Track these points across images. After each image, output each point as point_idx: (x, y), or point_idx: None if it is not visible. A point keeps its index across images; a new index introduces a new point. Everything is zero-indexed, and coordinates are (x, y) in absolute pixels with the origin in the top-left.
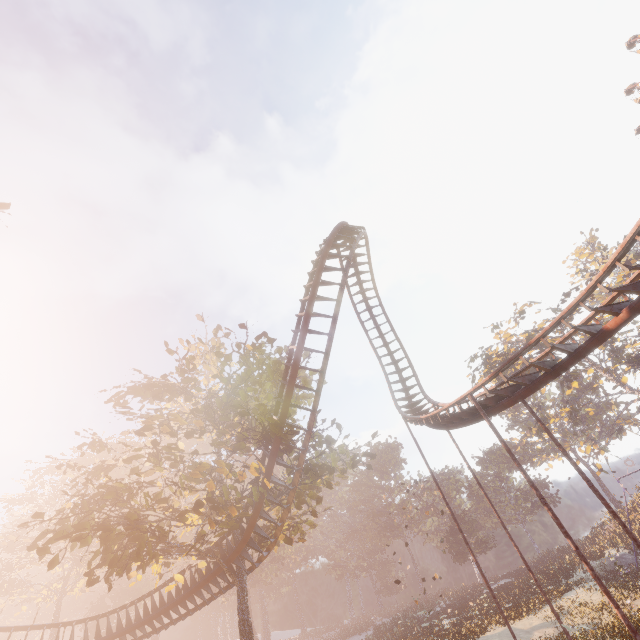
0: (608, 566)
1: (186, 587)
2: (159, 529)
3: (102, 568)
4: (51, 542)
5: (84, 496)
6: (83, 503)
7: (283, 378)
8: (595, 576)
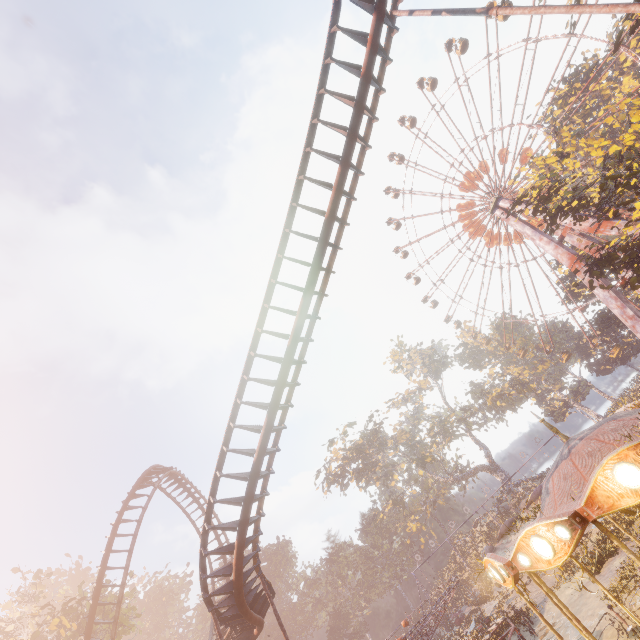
0: None
1: None
2: None
3: None
4: None
5: None
6: None
7: None
8: None
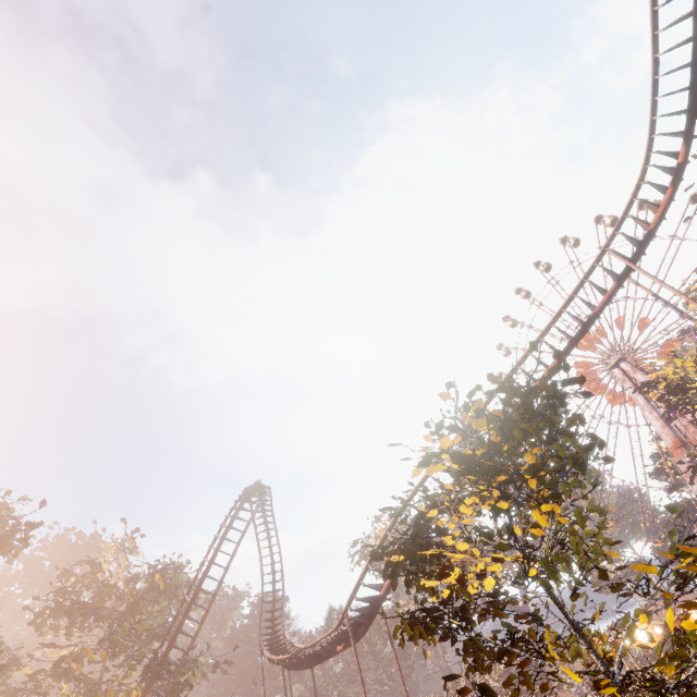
0: None
1: None
2: None
3: None
4: None
5: None
6: None
7: (175, 618)
8: None
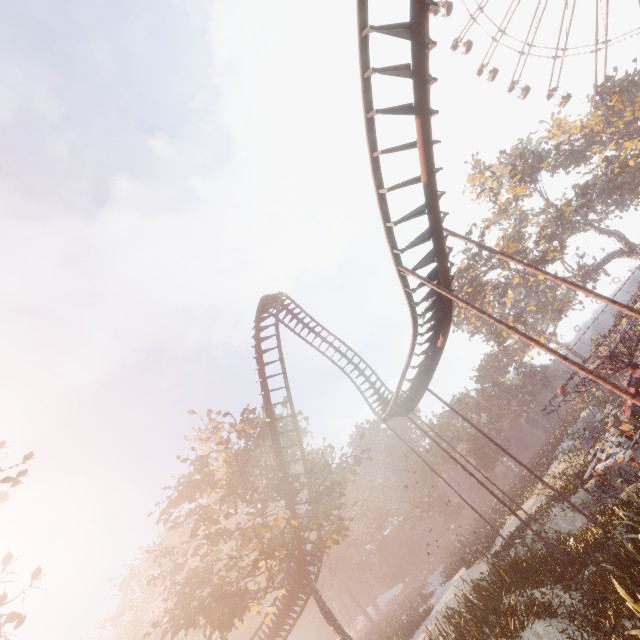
0: (582, 427)
1: (281, 611)
2: (239, 591)
3: (215, 633)
4: (173, 637)
5: (178, 595)
6: (180, 600)
7: (273, 443)
8: (490, 492)
